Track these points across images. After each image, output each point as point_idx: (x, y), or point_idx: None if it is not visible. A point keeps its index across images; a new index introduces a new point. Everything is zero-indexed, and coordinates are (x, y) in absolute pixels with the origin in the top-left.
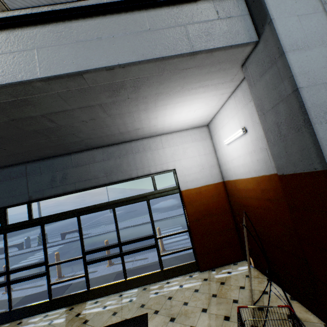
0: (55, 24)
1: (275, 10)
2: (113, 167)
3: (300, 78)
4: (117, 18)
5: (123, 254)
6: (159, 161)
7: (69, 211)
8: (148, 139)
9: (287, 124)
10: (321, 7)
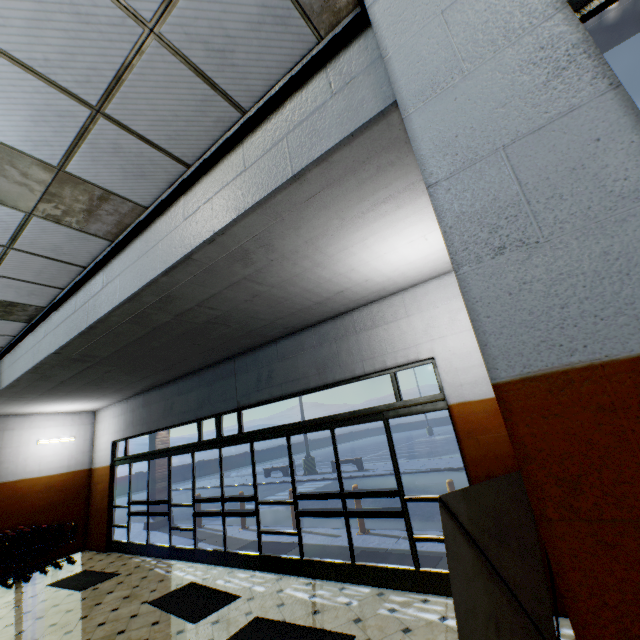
0: (173, 207)
1: (393, 35)
2: (327, 358)
3: (434, 163)
4: (217, 171)
5: (346, 514)
6: (401, 342)
7: (277, 426)
8: (380, 303)
9: None
10: None
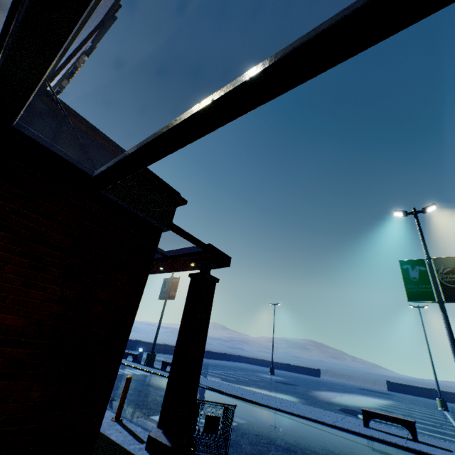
0: None
1: None
2: None
3: None
4: None
5: None
6: None
7: None
8: None
9: None
10: None
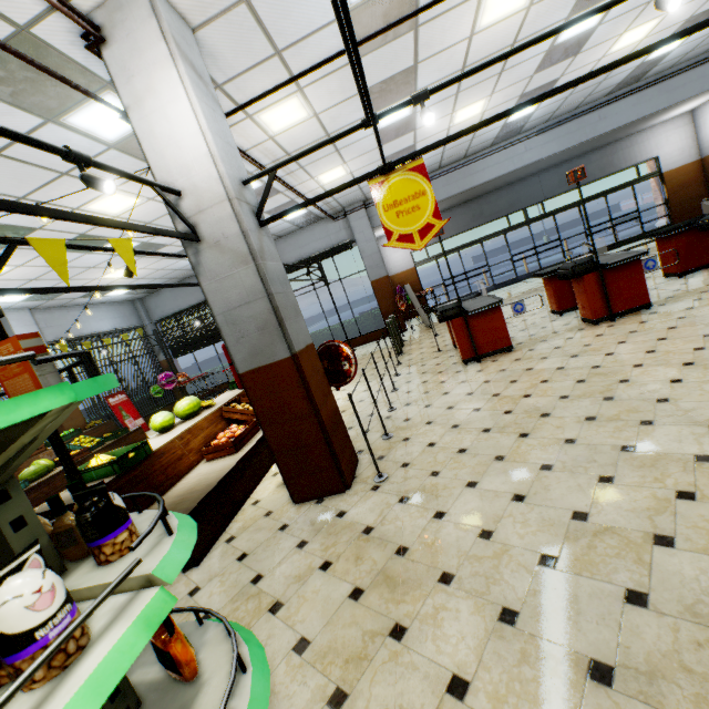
0: (657, 86)
1: None
2: (606, 164)
3: None
4: (685, 75)
5: (615, 225)
6: (644, 152)
7: (572, 203)
8: (635, 135)
9: None
10: None
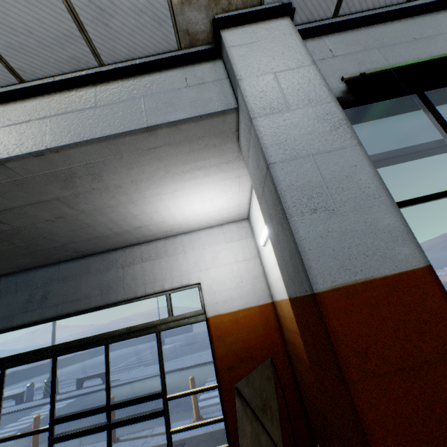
0: None
1: (244, 70)
2: (113, 281)
3: (273, 151)
4: (60, 97)
5: (111, 425)
6: (178, 271)
7: (43, 348)
8: (165, 240)
9: (275, 216)
10: (310, 60)
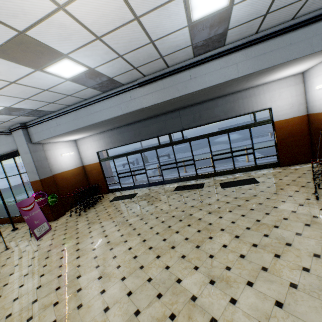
0: (244, 50)
1: None
2: (229, 109)
3: None
4: (274, 40)
5: (234, 156)
6: (260, 103)
7: (203, 135)
8: (253, 88)
9: None
10: None
